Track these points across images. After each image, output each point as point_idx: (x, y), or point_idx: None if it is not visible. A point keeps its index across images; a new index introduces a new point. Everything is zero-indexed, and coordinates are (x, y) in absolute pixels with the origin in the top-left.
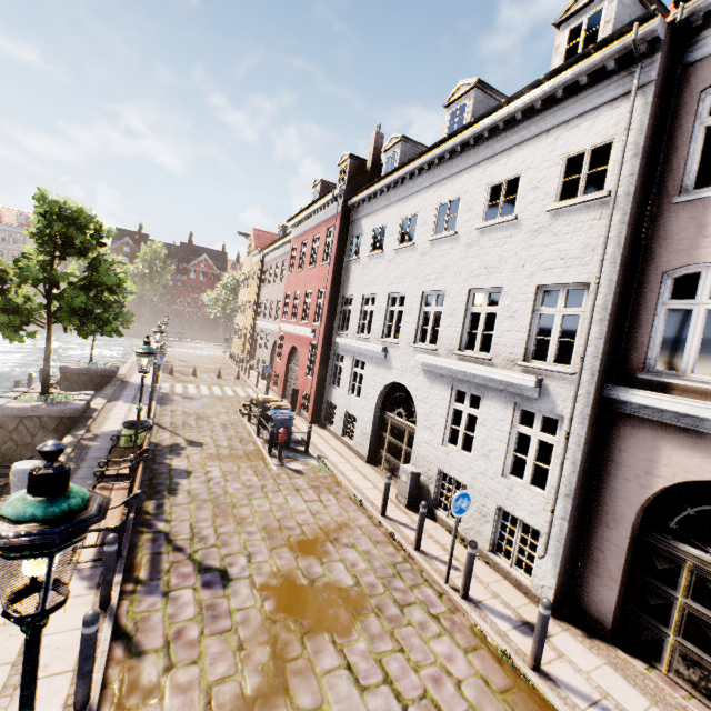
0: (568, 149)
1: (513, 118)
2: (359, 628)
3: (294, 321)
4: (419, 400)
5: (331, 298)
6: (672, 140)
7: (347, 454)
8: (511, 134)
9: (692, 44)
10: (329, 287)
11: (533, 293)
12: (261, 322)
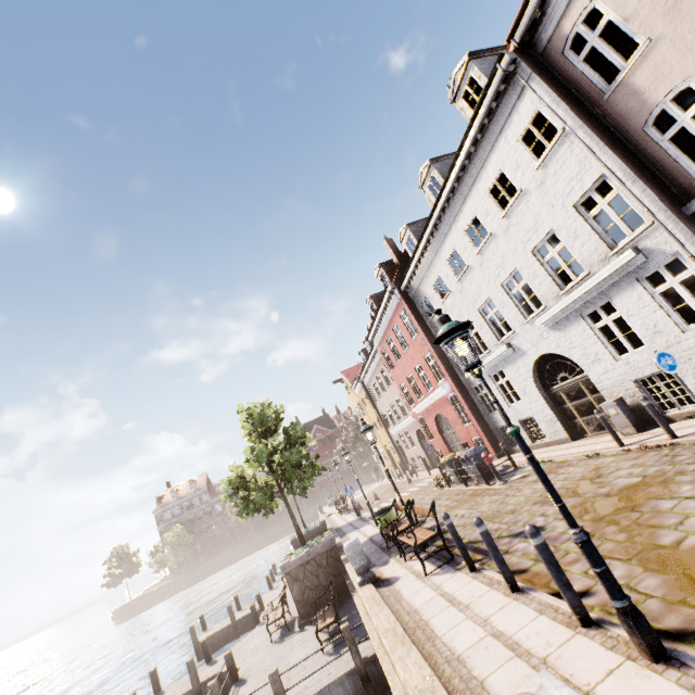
0: (517, 136)
1: (470, 153)
2: (673, 485)
3: (422, 397)
4: (567, 351)
5: (438, 354)
6: (571, 81)
7: (550, 449)
8: (476, 161)
9: (535, 45)
10: (430, 348)
11: (575, 212)
12: (395, 428)
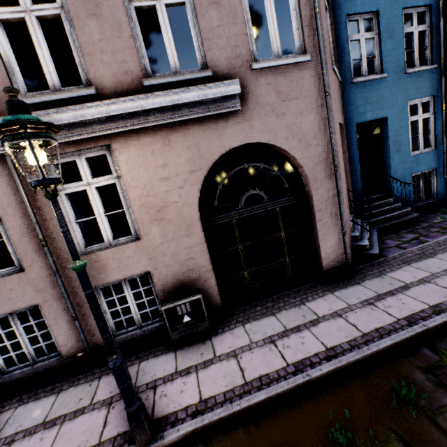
0: None
1: None
2: None
3: None
4: None
5: None
6: None
7: None
8: None
9: None
10: None
11: None
12: None
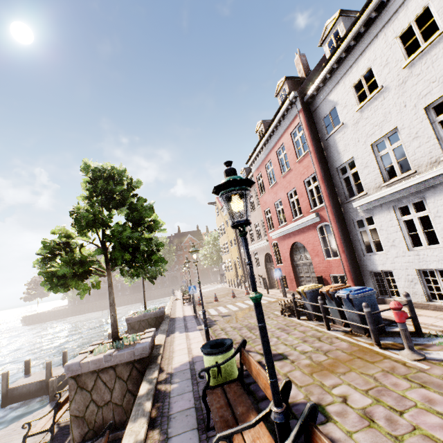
0: None
1: None
2: None
3: (285, 223)
4: None
5: (324, 176)
6: None
7: None
8: None
9: None
10: (318, 168)
11: None
12: None
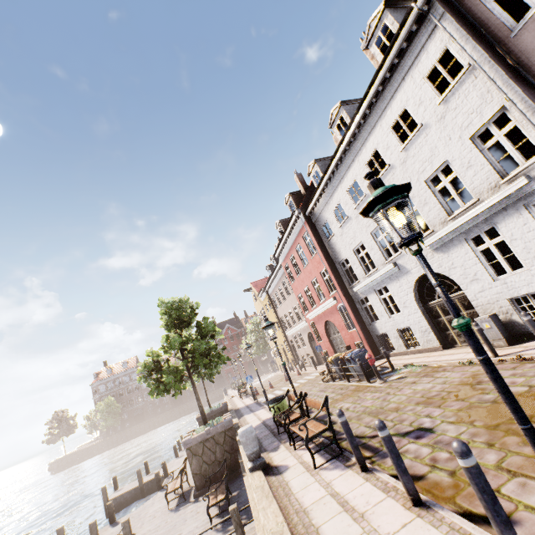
0: (423, 74)
1: (377, 92)
2: None
3: (315, 306)
4: (448, 270)
5: (332, 270)
6: (480, 21)
7: (423, 355)
8: (382, 99)
9: None
10: (326, 264)
11: (471, 144)
12: (290, 330)
